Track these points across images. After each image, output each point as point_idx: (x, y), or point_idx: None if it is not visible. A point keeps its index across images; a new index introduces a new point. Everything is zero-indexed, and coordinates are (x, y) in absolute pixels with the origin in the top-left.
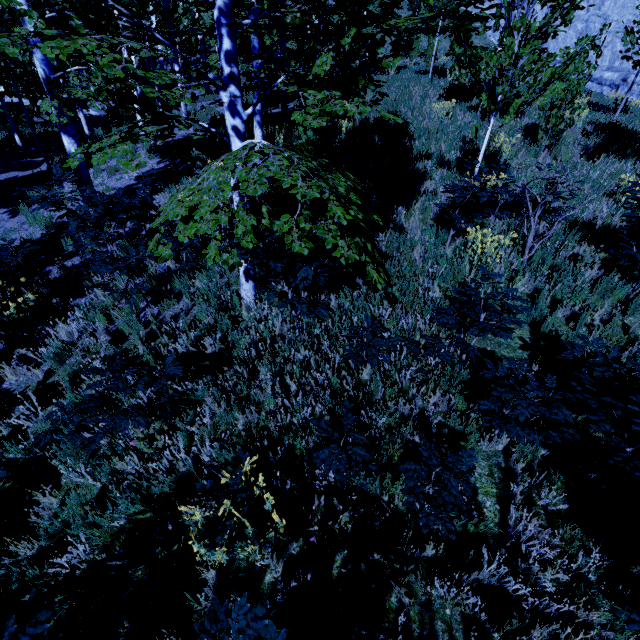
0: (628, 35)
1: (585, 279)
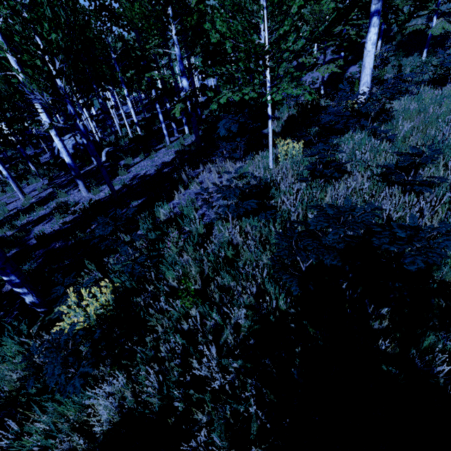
0: None
1: None
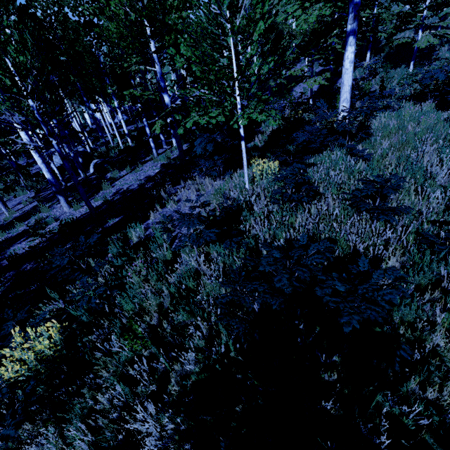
0: None
1: None
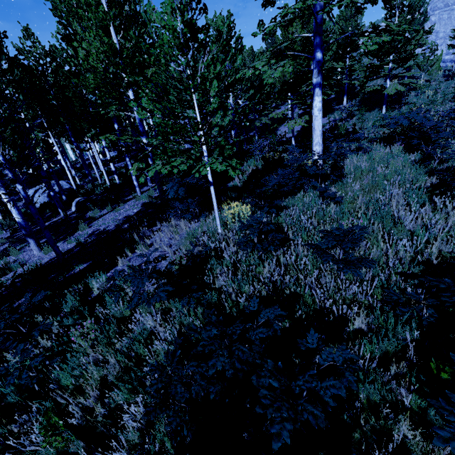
0: (449, 48)
1: (451, 92)
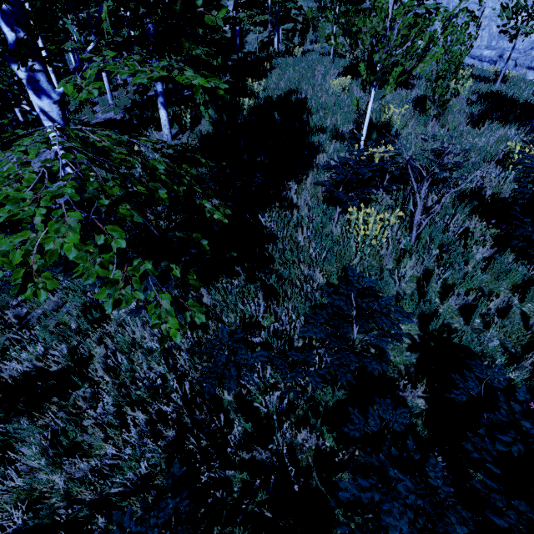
0: (504, 11)
1: (477, 261)
